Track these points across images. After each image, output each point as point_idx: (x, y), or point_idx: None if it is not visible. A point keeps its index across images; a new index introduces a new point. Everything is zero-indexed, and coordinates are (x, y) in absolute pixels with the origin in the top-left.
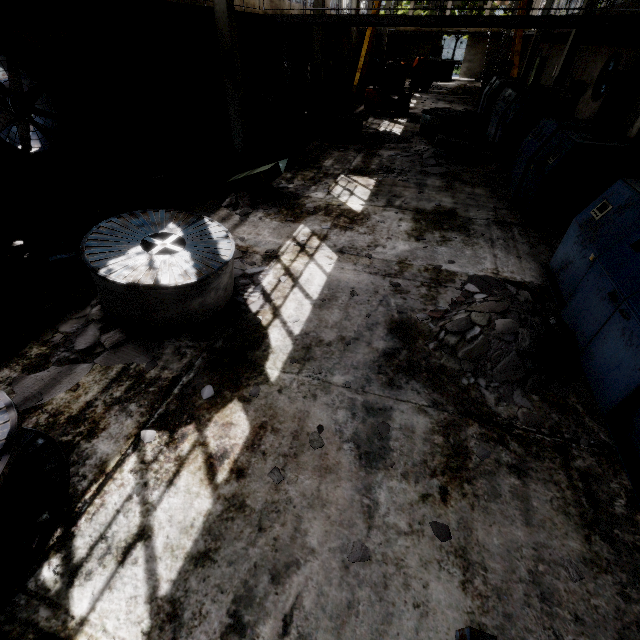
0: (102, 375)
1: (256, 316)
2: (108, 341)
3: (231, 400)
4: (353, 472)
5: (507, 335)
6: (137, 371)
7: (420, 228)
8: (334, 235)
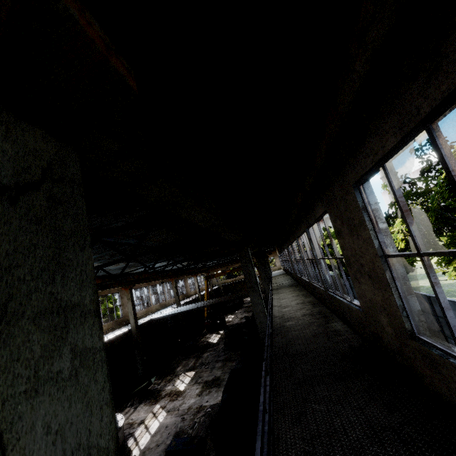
0: None
1: (130, 447)
2: None
3: None
4: None
5: (203, 422)
6: None
7: (203, 390)
8: (168, 405)
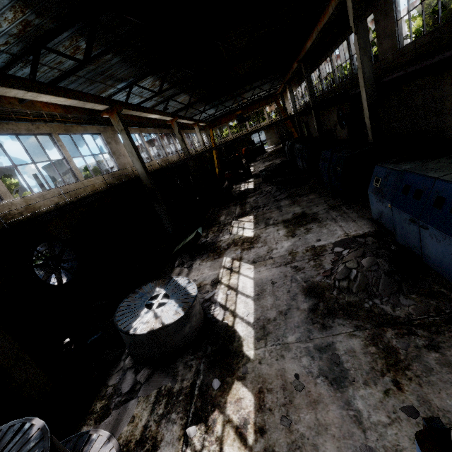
0: (146, 403)
1: (223, 322)
2: (142, 378)
3: (233, 382)
4: (332, 396)
5: (372, 267)
6: (167, 390)
7: (291, 230)
8: (245, 255)
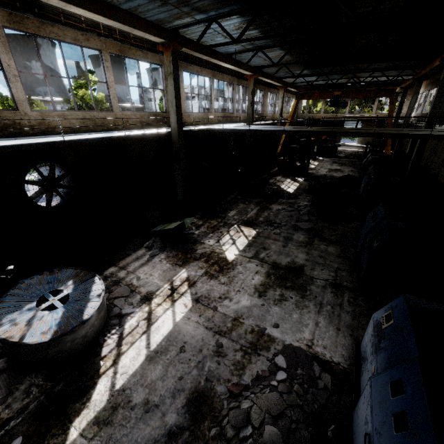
0: None
1: (100, 361)
2: None
3: None
4: None
5: None
6: None
7: (267, 283)
8: (201, 282)
